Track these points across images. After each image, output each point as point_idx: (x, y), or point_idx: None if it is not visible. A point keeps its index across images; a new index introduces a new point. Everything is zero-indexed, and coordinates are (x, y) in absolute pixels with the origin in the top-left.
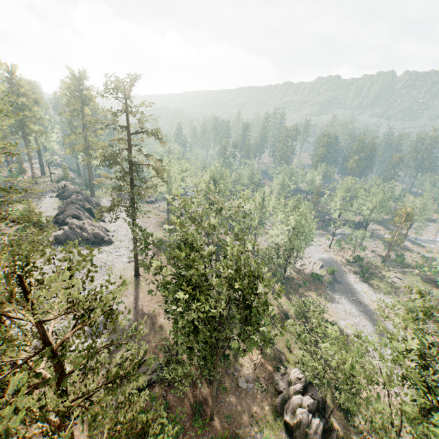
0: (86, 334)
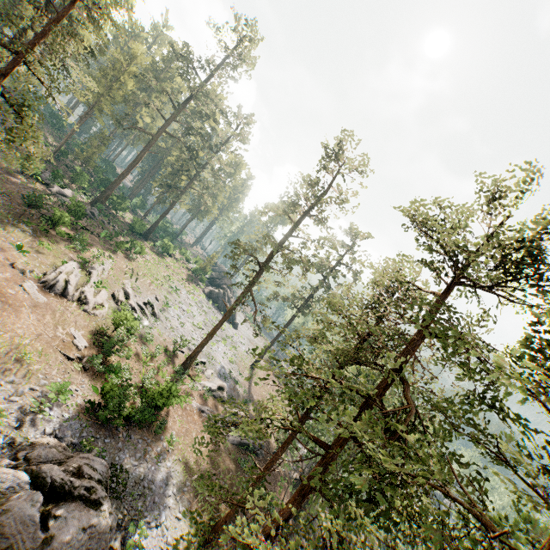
0: (217, 372)
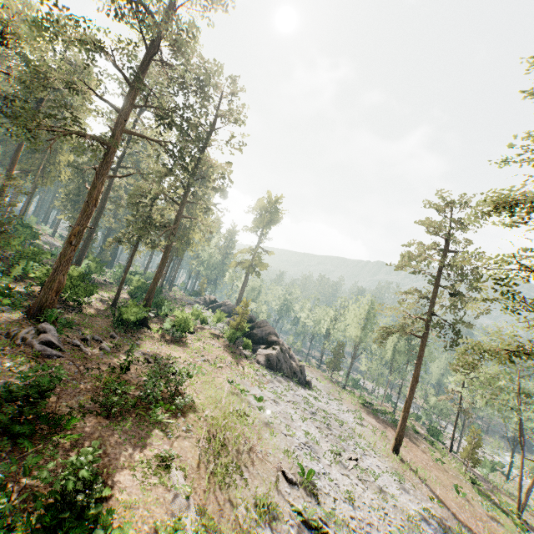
0: None
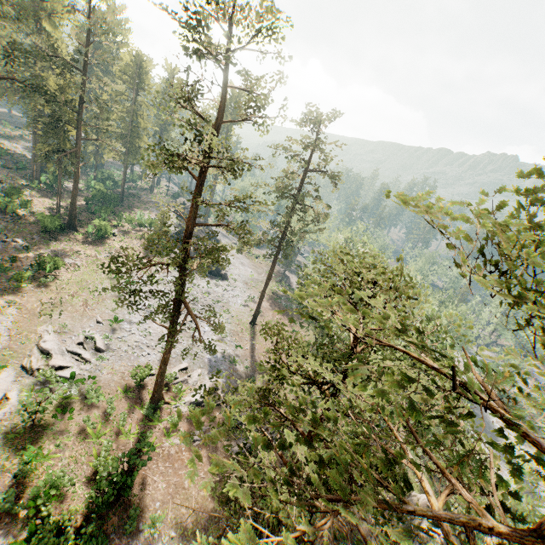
0: (207, 367)
